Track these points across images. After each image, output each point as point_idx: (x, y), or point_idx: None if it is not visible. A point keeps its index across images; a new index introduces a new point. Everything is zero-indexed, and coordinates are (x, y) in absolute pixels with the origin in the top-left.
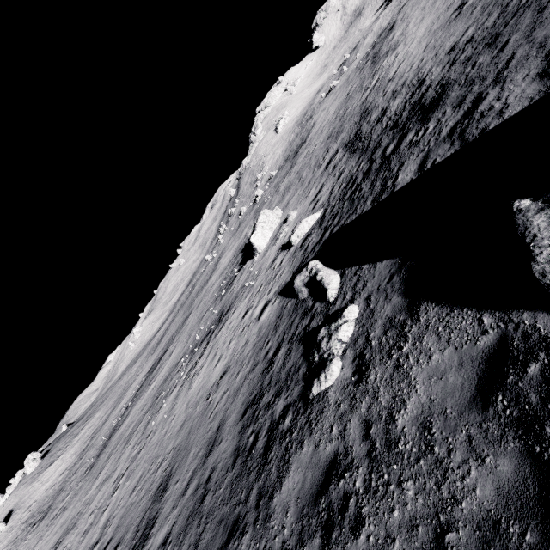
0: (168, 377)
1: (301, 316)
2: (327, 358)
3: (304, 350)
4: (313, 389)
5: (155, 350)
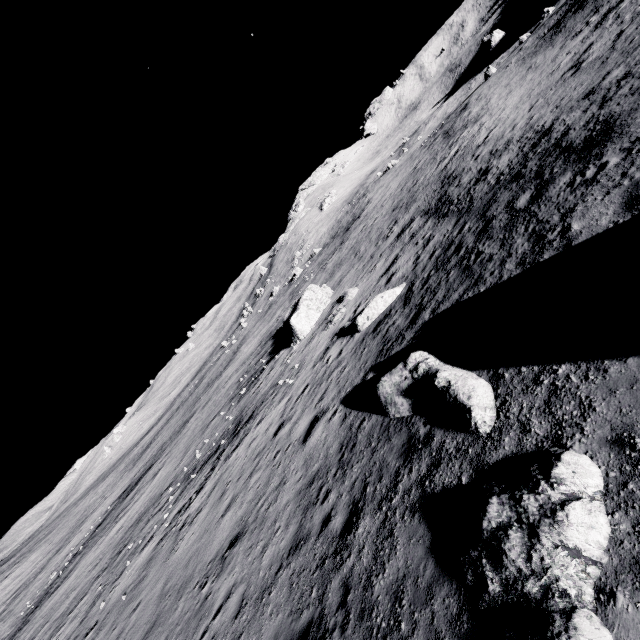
0: (144, 516)
1: (402, 452)
2: (546, 603)
3: (434, 540)
4: None
5: (135, 463)
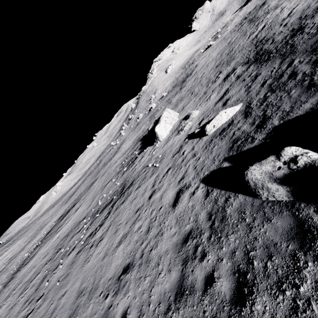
0: (70, 233)
1: (294, 236)
2: None
3: None
4: None
5: (67, 201)
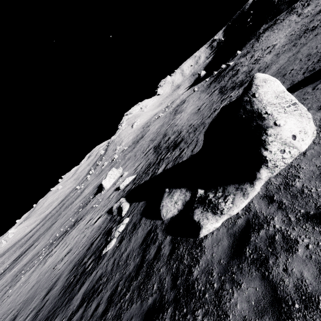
0: (30, 261)
1: (111, 222)
2: (112, 238)
3: (107, 237)
4: (103, 251)
5: (23, 245)
